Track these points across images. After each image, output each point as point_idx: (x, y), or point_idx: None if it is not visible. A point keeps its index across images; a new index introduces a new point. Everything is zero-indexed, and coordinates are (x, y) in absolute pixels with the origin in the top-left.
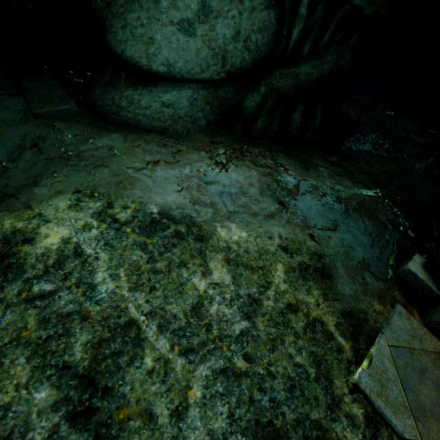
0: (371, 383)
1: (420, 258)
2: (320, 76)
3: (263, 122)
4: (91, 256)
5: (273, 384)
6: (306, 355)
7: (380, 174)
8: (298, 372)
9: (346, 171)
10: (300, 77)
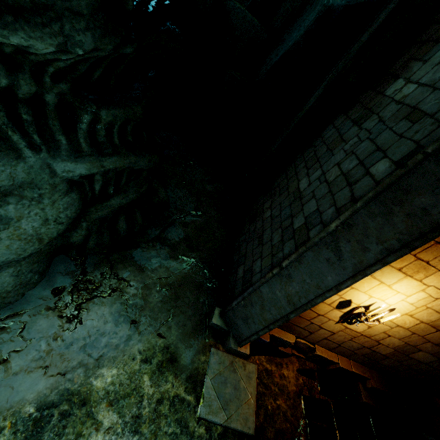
0: (205, 410)
1: (218, 309)
2: (129, 201)
3: (95, 241)
4: None
5: None
6: (174, 424)
7: (193, 234)
8: (172, 438)
9: (171, 249)
10: (113, 206)
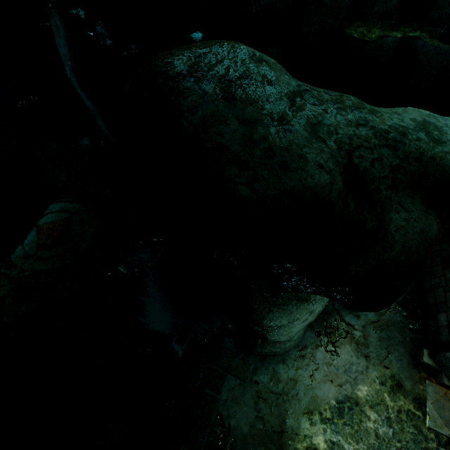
0: (432, 423)
1: (426, 351)
2: None
3: None
4: (337, 441)
5: (409, 444)
6: (412, 427)
7: None
8: (413, 435)
9: None
10: None
